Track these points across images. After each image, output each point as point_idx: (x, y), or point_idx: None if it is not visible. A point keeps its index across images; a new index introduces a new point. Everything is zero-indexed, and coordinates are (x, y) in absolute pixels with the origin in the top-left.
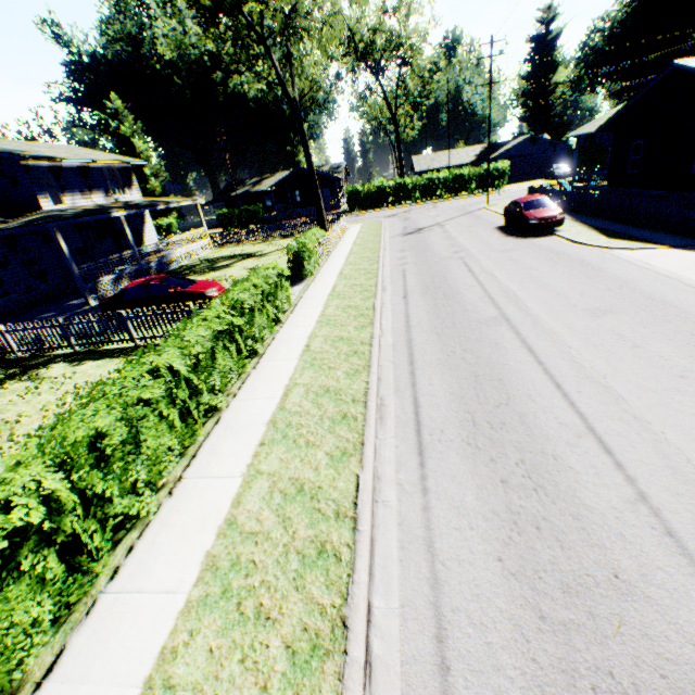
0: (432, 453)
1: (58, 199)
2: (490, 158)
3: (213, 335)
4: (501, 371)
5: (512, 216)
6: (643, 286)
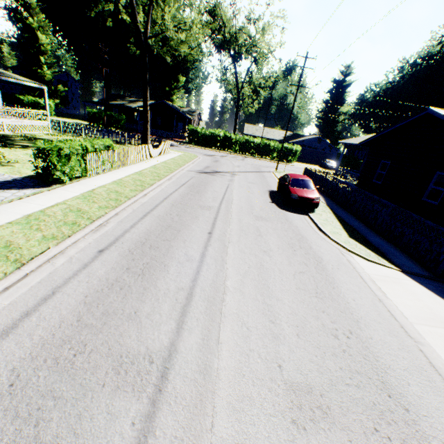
0: None
1: None
2: (291, 141)
3: None
4: None
5: (282, 186)
6: (378, 342)
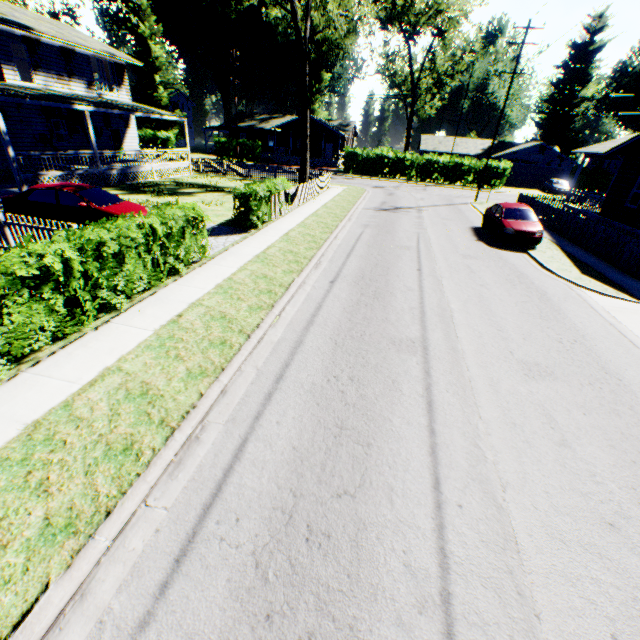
0: (195, 565)
1: (28, 75)
2: (496, 155)
3: (9, 279)
4: (376, 431)
5: (490, 220)
6: (601, 348)
